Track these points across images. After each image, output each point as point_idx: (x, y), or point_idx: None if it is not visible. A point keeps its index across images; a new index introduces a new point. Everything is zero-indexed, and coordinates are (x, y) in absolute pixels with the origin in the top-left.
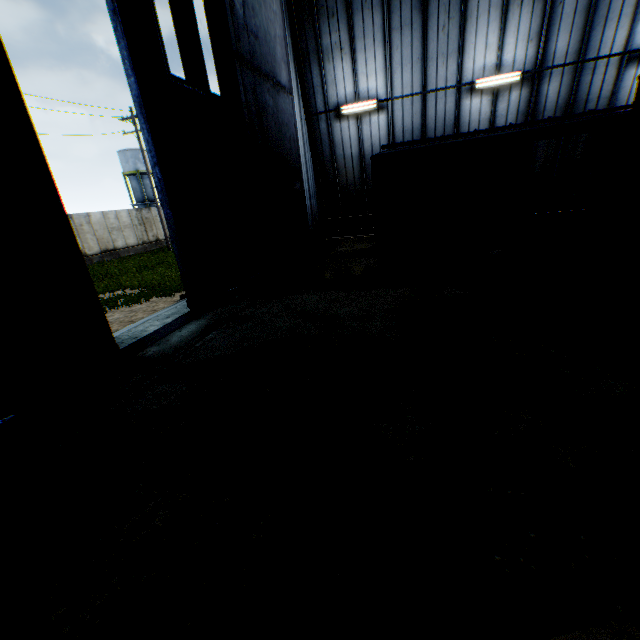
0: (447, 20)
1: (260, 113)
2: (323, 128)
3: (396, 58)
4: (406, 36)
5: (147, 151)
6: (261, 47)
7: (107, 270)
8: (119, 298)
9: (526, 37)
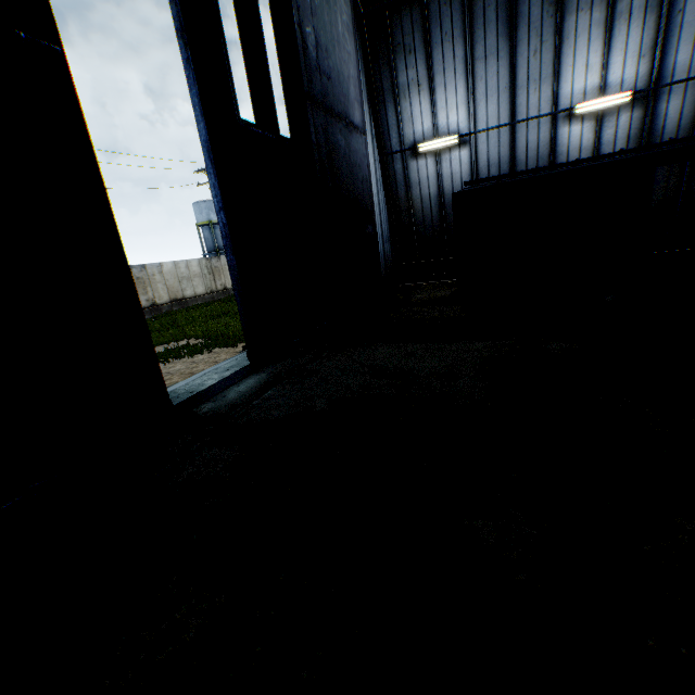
0: (539, 44)
1: (331, 154)
2: (398, 168)
3: (480, 89)
4: (491, 65)
5: (213, 196)
6: (334, 87)
7: (174, 319)
8: (182, 348)
9: (636, 53)
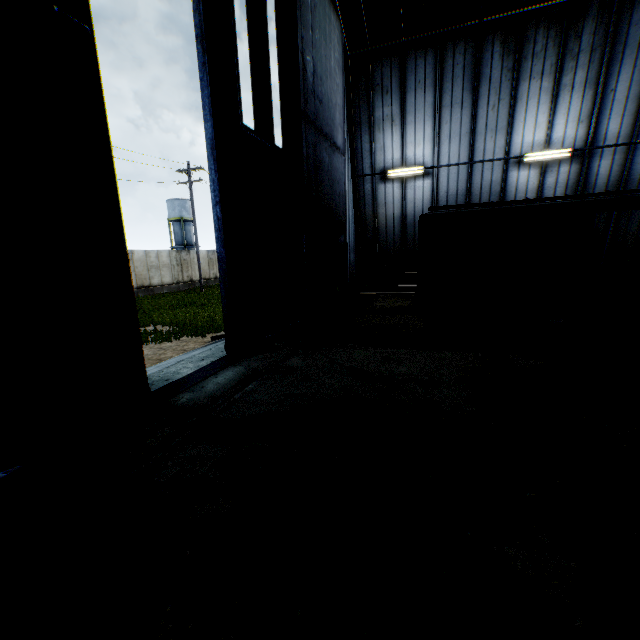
0: (497, 100)
1: (317, 167)
2: (368, 188)
3: (445, 131)
4: (456, 112)
5: (211, 190)
6: (324, 111)
7: (140, 305)
8: (149, 334)
9: (576, 118)
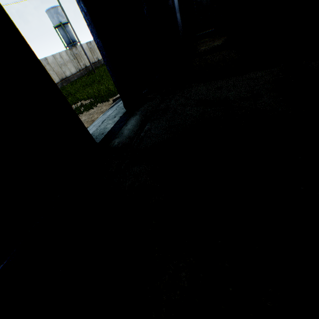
0: None
1: None
2: None
3: None
4: None
5: None
6: None
7: (67, 91)
8: (80, 107)
9: None
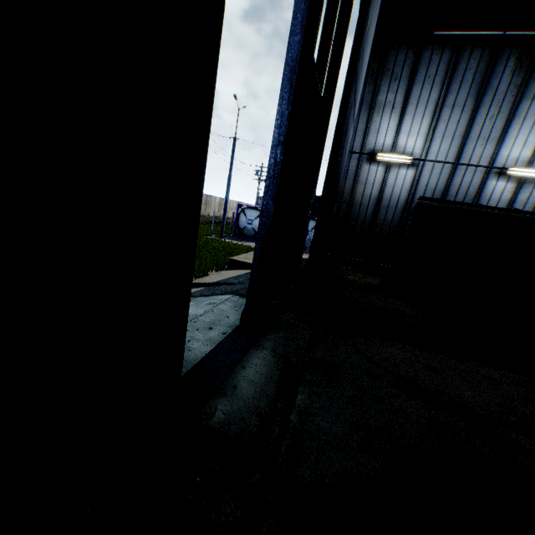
0: (496, 112)
1: (346, 132)
2: (353, 165)
3: (440, 128)
4: (455, 114)
5: (275, 125)
6: (360, 76)
7: None
8: None
9: None
